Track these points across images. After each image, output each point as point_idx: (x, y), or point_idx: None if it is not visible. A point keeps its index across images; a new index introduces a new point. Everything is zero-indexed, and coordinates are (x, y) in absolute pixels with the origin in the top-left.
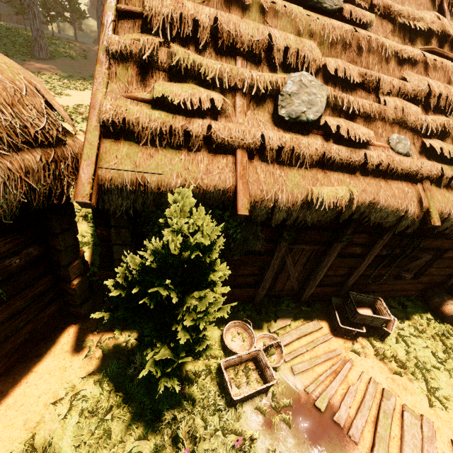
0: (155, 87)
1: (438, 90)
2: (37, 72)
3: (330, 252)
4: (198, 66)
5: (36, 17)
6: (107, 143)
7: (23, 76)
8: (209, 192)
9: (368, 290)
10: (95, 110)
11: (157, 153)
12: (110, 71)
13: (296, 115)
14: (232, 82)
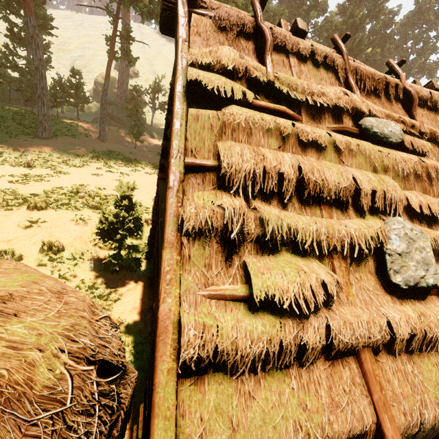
0: (252, 281)
1: None
2: (37, 150)
3: None
4: (291, 231)
5: (45, 105)
6: (185, 389)
7: (68, 350)
8: None
9: None
10: (166, 333)
11: (258, 386)
12: (182, 254)
13: (414, 281)
14: (330, 244)
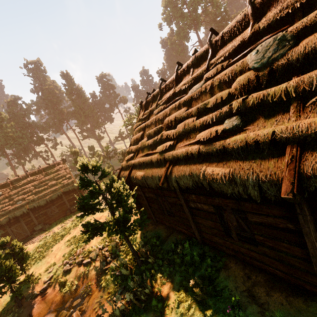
0: None
1: (27, 190)
2: None
3: (21, 223)
4: None
5: None
6: None
7: None
8: None
9: (48, 222)
10: None
11: None
12: None
13: None
14: None
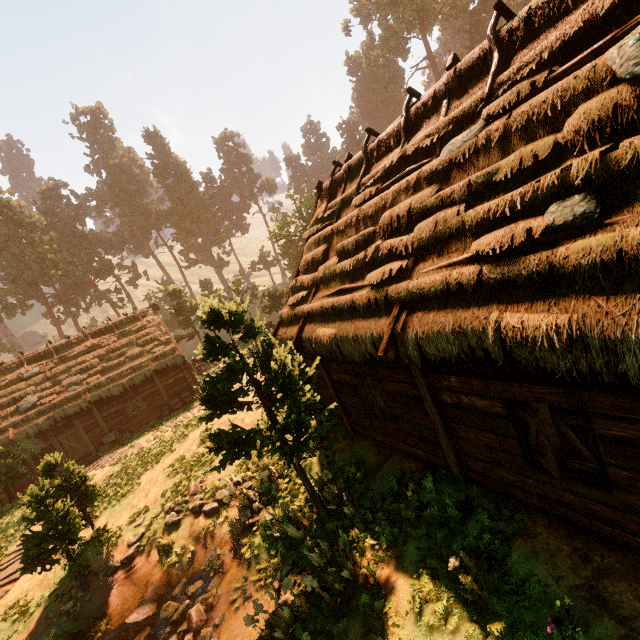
0: None
1: (86, 365)
2: None
3: (78, 429)
4: None
5: None
6: None
7: None
8: (3, 441)
9: (127, 429)
10: None
11: None
12: None
13: (25, 408)
14: (4, 414)
